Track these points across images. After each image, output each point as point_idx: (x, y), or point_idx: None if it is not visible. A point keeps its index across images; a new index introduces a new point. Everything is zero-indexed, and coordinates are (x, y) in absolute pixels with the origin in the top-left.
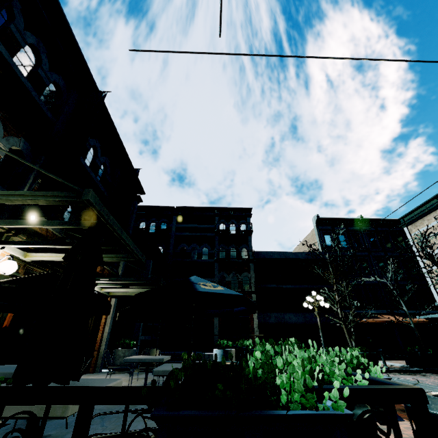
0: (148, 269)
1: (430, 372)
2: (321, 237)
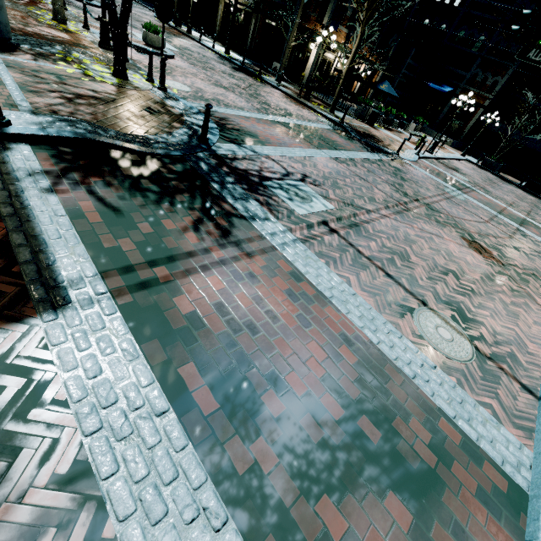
0: (409, 55)
1: (519, 188)
2: None
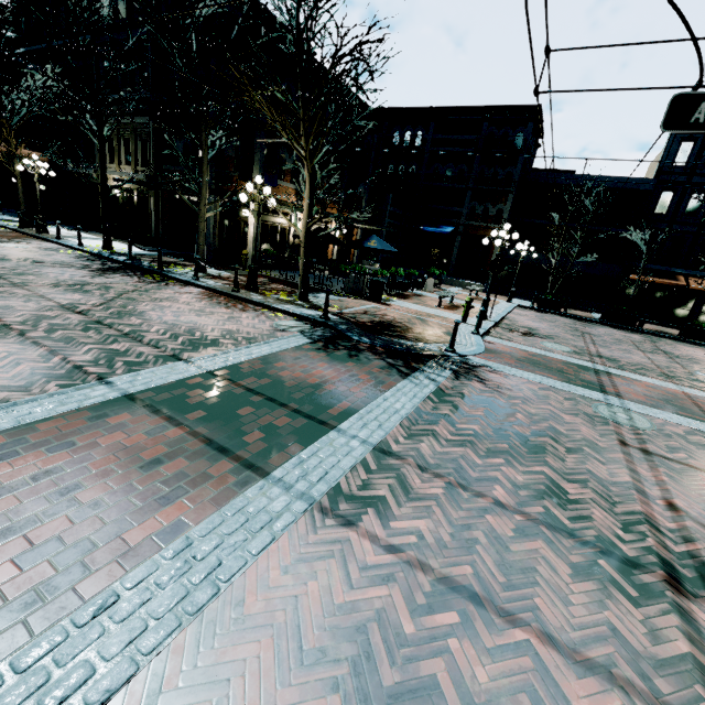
0: (387, 202)
1: (604, 325)
2: (673, 148)
